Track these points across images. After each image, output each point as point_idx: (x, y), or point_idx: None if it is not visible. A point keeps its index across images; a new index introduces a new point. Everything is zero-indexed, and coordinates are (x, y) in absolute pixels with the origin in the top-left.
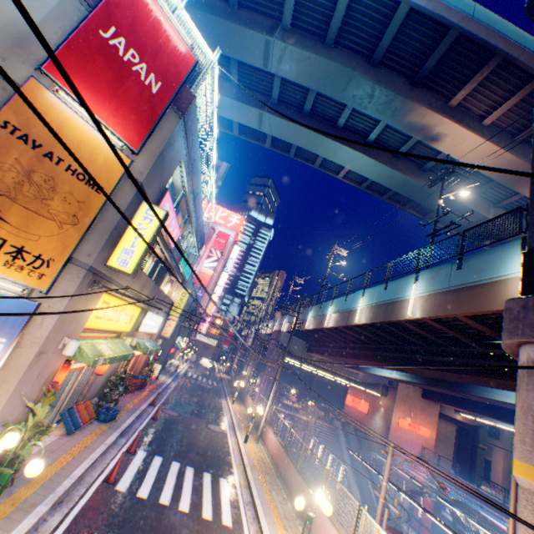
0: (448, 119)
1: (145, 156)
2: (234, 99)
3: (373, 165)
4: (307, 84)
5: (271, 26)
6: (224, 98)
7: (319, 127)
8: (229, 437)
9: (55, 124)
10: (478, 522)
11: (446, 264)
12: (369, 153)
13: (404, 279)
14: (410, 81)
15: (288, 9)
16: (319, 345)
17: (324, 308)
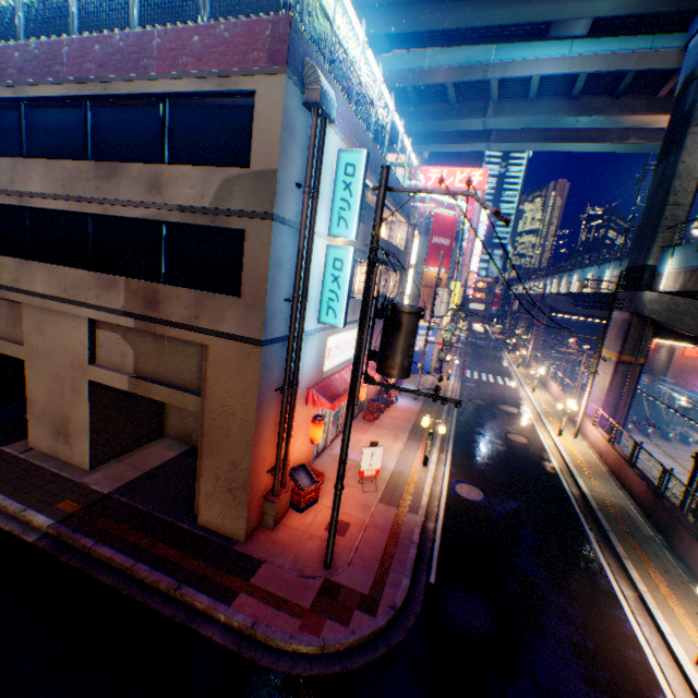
0: (653, 116)
1: (449, 268)
2: (463, 143)
3: (601, 146)
4: (520, 128)
5: (483, 107)
6: (455, 145)
7: (540, 136)
8: (506, 368)
9: (429, 278)
10: (684, 397)
11: (617, 262)
12: (594, 139)
13: (604, 265)
14: (611, 95)
15: (493, 97)
16: (580, 301)
17: (570, 277)
